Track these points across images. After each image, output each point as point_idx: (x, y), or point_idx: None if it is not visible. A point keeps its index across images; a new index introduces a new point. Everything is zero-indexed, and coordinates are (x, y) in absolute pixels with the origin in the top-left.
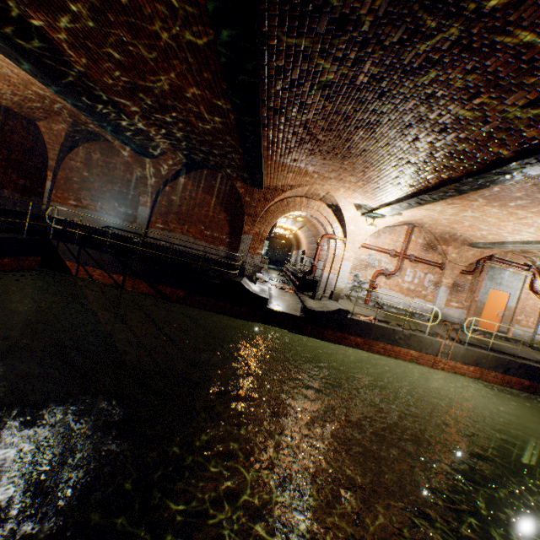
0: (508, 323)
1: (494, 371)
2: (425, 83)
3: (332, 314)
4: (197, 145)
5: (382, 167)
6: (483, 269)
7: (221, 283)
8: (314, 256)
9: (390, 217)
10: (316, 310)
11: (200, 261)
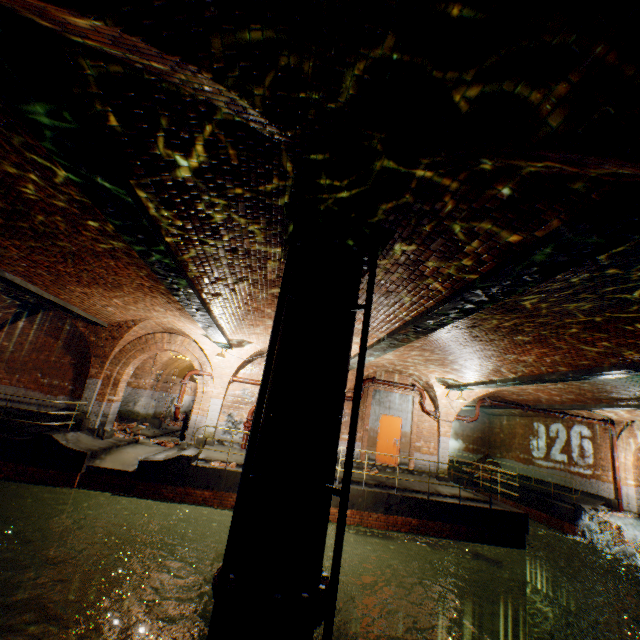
0: (408, 452)
1: (375, 511)
2: (43, 221)
3: (172, 463)
4: (4, 285)
5: (150, 294)
6: (369, 393)
7: (28, 439)
8: (178, 397)
9: (248, 345)
10: (152, 460)
11: (27, 417)
